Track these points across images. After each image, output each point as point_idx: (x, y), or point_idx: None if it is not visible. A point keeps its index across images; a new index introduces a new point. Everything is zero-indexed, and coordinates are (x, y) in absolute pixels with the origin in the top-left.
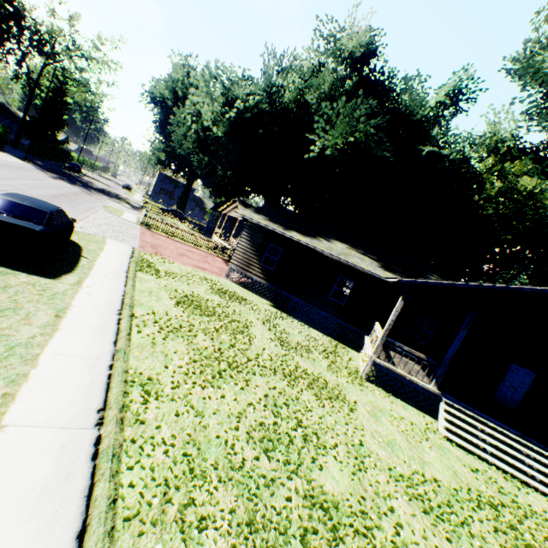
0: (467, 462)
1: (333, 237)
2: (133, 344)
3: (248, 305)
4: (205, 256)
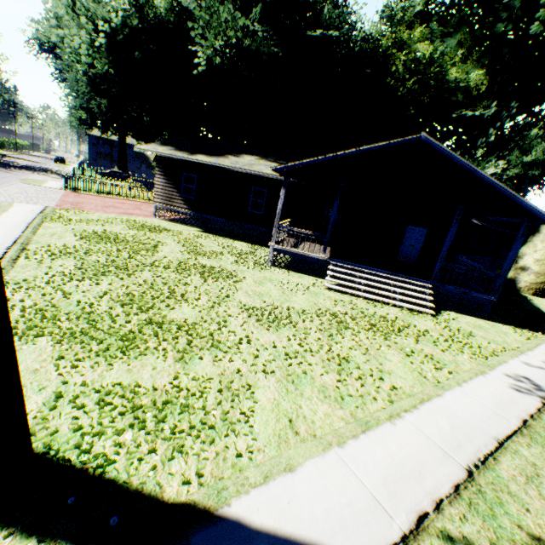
0: (337, 298)
1: (245, 153)
2: (18, 265)
3: (170, 233)
4: (140, 205)
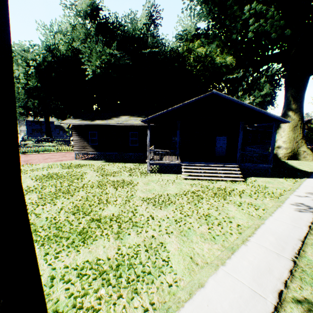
0: (191, 183)
1: (121, 115)
2: None
3: (88, 166)
4: (65, 154)
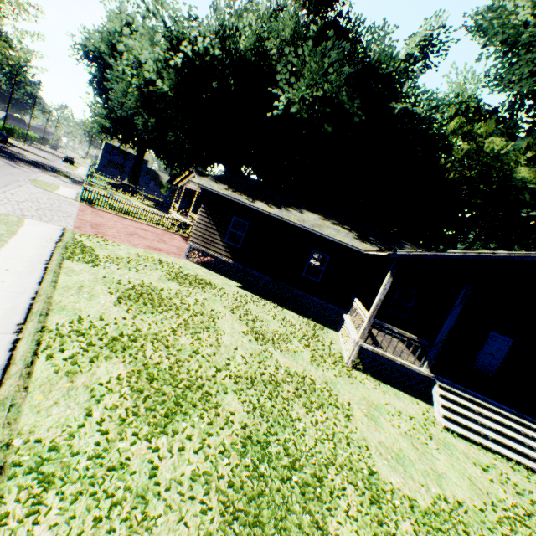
0: (475, 458)
1: (303, 207)
2: (34, 382)
3: (213, 290)
4: (161, 234)
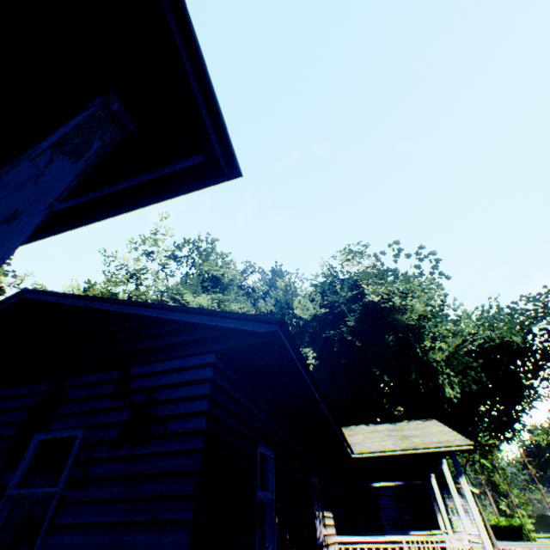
0: None
1: None
2: None
3: None
4: None
